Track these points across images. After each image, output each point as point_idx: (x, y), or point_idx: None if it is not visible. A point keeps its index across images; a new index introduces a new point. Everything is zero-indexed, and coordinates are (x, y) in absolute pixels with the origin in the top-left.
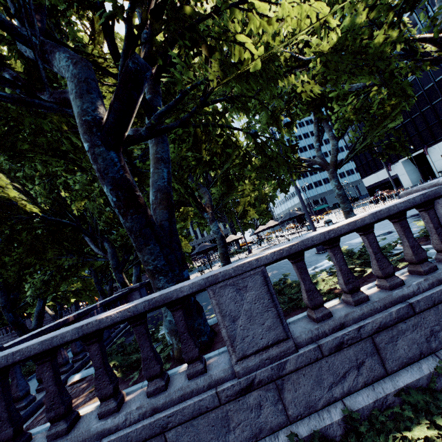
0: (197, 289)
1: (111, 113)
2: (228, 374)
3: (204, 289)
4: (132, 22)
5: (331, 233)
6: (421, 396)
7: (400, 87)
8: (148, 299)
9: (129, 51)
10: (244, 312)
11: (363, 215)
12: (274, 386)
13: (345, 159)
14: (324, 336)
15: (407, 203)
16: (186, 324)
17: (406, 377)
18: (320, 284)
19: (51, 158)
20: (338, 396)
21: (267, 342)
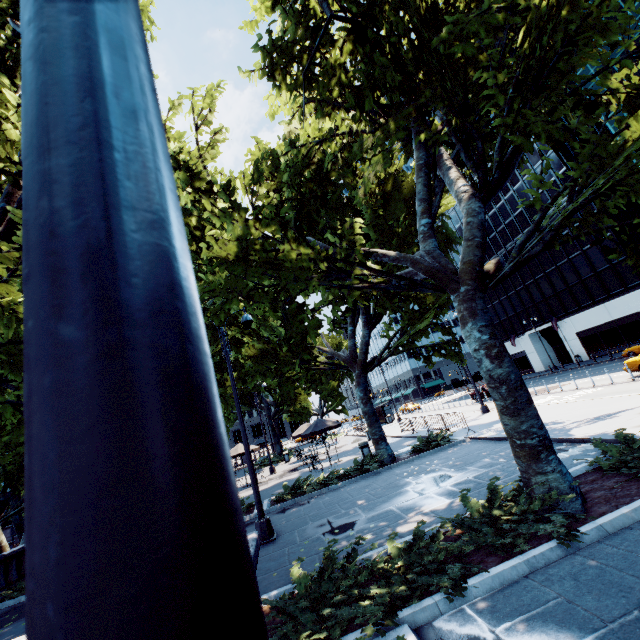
0: None
1: None
2: None
3: None
4: None
5: None
6: None
7: (300, 331)
8: None
9: None
10: None
11: None
12: None
13: (378, 359)
14: None
15: None
16: None
17: None
18: None
19: None
20: None
21: None
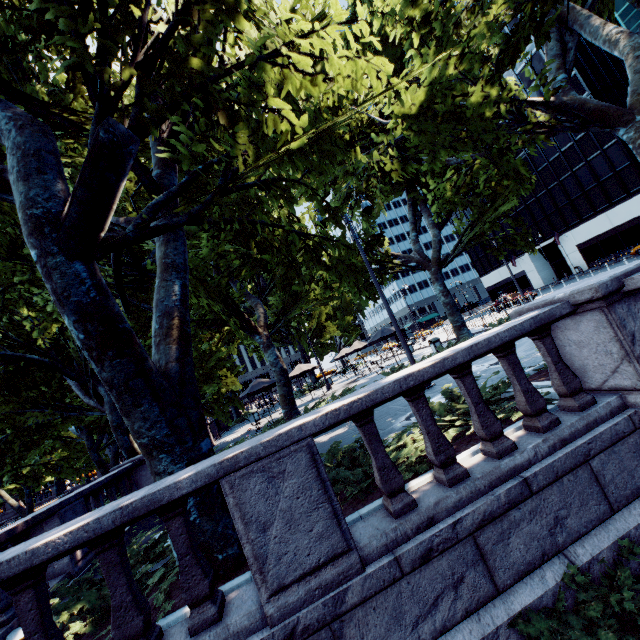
0: (205, 483)
1: (73, 205)
2: (256, 621)
3: (215, 482)
4: (103, 73)
5: (409, 380)
6: (545, 625)
7: (506, 165)
8: (120, 506)
9: (101, 114)
10: (281, 514)
11: (455, 351)
12: (328, 633)
13: (451, 255)
14: (406, 541)
15: (513, 331)
16: (189, 539)
17: (524, 594)
18: (408, 450)
19: (4, 261)
20: (427, 637)
21: (318, 560)
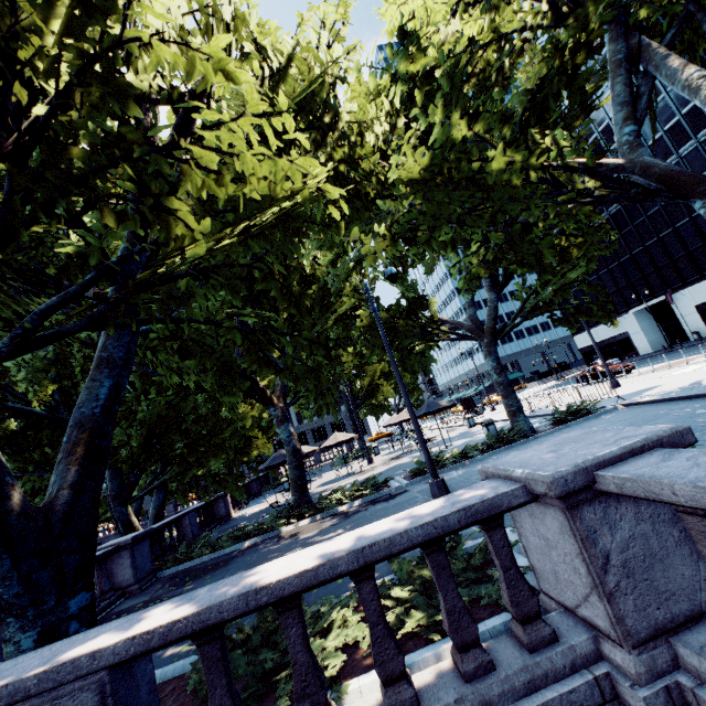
0: None
1: None
2: None
3: None
4: None
5: (262, 595)
6: None
7: (529, 248)
8: None
9: None
10: None
11: (342, 551)
12: None
13: (510, 325)
14: None
15: (430, 528)
16: None
17: None
18: (319, 645)
19: None
20: None
21: None
